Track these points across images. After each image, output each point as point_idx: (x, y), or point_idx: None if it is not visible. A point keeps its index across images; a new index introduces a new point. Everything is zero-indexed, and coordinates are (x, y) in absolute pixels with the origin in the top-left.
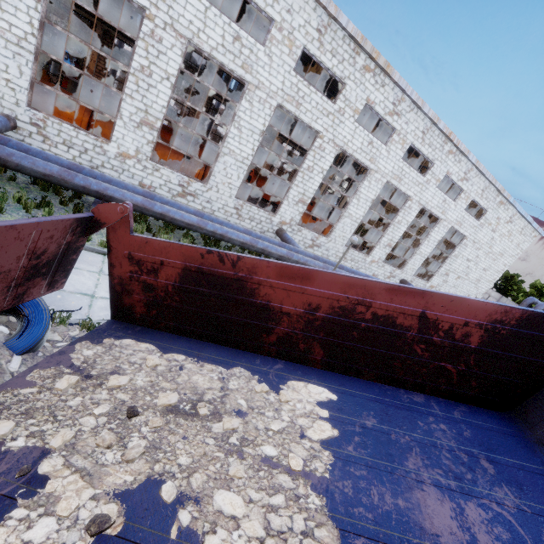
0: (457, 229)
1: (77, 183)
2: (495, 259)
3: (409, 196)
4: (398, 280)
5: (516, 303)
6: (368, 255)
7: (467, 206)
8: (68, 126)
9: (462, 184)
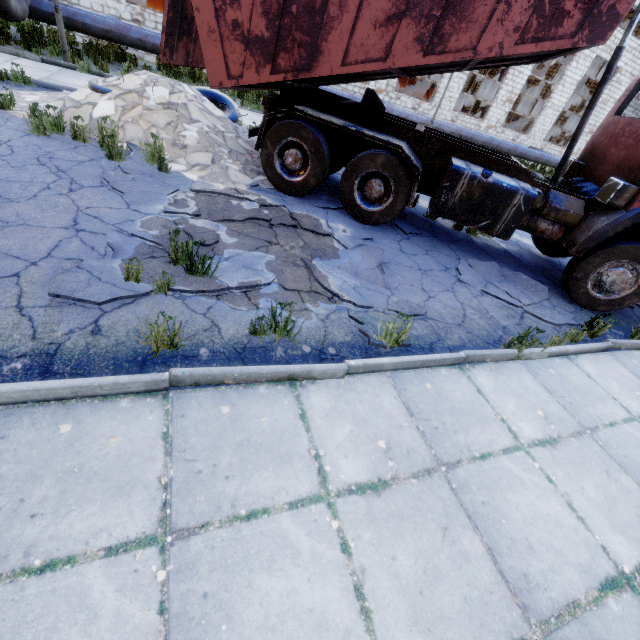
0: (606, 59)
1: None
2: None
3: None
4: None
5: None
6: (483, 119)
7: (626, 23)
8: (161, 15)
9: None
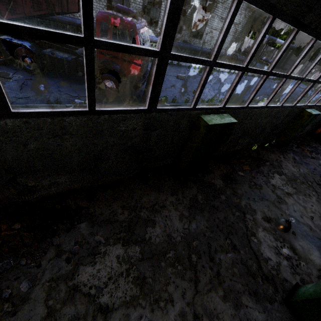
0: None
1: None
2: (241, 14)
3: None
4: (181, 42)
5: (276, 48)
6: (157, 28)
7: None
8: None
9: None
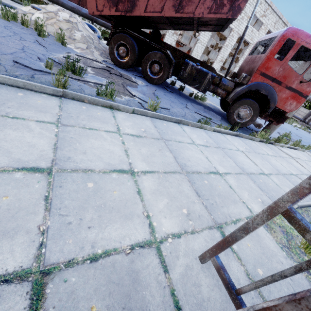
0: (260, 50)
1: (83, 12)
2: None
3: (232, 29)
4: None
5: None
6: None
7: None
8: None
9: (262, 19)
